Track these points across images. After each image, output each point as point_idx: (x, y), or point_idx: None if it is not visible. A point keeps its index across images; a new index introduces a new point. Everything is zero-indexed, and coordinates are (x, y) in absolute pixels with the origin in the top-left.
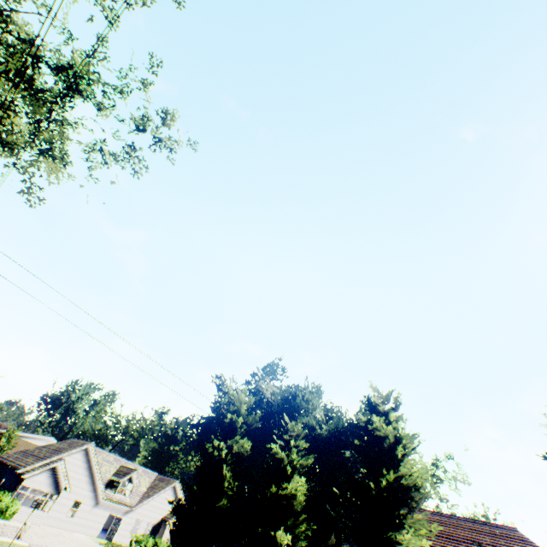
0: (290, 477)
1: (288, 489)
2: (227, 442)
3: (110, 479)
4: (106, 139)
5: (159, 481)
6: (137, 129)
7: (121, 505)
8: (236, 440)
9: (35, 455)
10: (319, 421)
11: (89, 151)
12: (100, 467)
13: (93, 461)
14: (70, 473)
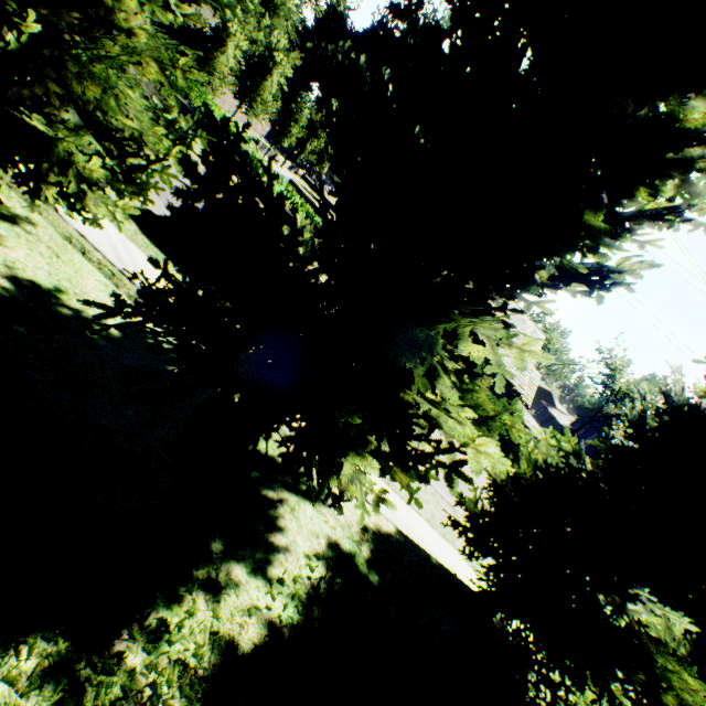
0: None
1: None
2: None
3: None
4: None
5: None
6: None
7: None
8: None
9: None
10: None
11: None
12: None
13: None
14: None
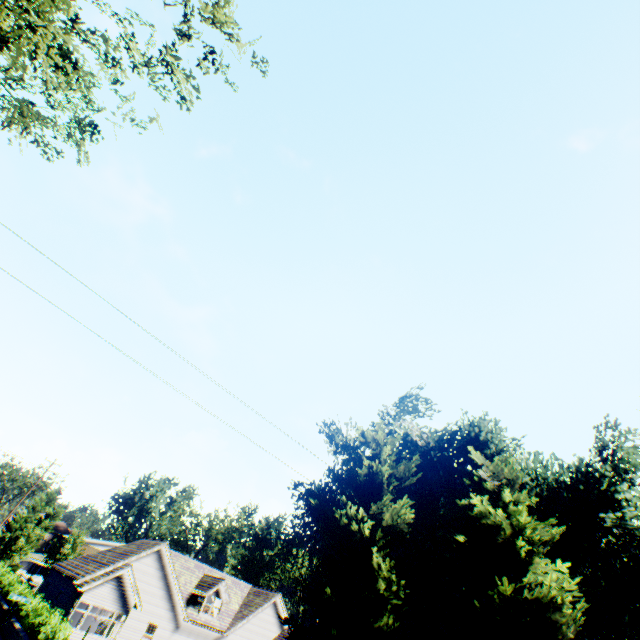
0: (525, 563)
1: (543, 587)
2: (367, 511)
3: (192, 592)
4: (133, 33)
5: (254, 596)
6: (179, 39)
7: (208, 630)
8: (384, 505)
9: (97, 560)
10: (523, 468)
11: (113, 66)
12: (177, 575)
13: (168, 567)
14: (140, 585)
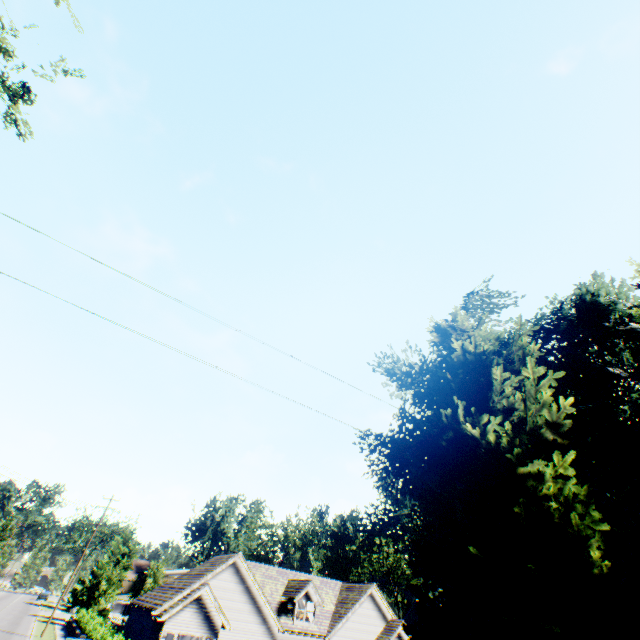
0: None
1: None
2: None
3: (280, 601)
4: None
5: (347, 592)
6: None
7: (308, 637)
8: (504, 397)
9: (173, 587)
10: None
11: None
12: (260, 586)
13: (248, 579)
14: (223, 603)
